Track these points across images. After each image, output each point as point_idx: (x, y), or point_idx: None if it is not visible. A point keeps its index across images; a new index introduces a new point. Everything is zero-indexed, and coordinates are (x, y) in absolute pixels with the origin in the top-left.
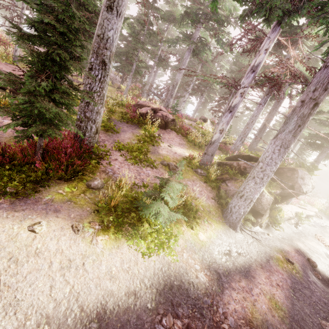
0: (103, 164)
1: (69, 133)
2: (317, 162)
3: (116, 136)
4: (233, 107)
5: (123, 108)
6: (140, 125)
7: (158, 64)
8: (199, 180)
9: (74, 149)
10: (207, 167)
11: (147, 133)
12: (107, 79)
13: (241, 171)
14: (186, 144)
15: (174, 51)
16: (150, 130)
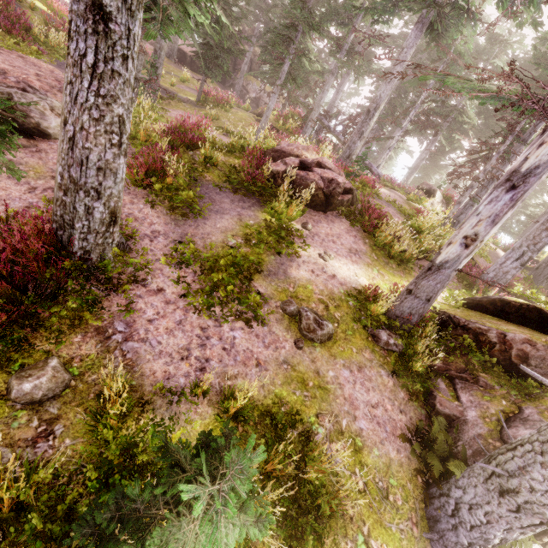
0: (112, 307)
1: (33, 220)
2: None
3: (194, 224)
4: (526, 175)
5: (243, 157)
6: (264, 200)
7: (344, 64)
8: (376, 366)
9: (8, 272)
10: (408, 327)
11: (275, 219)
12: (129, 71)
13: (511, 362)
14: (368, 252)
15: (387, 38)
16: (285, 213)
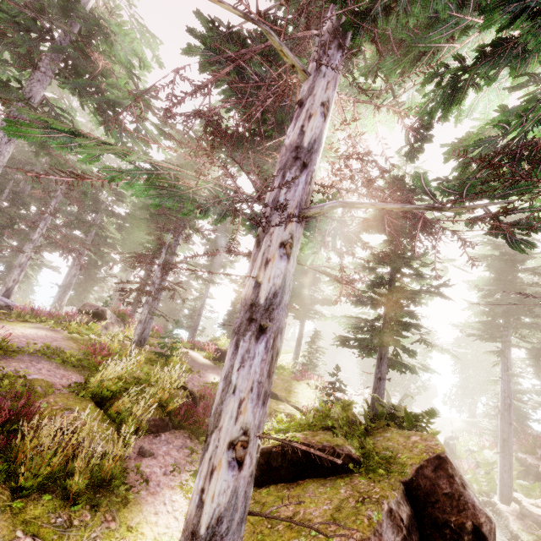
0: None
1: None
2: (383, 379)
3: None
4: (272, 307)
5: None
6: None
7: None
8: None
9: None
10: None
11: None
12: None
13: None
14: None
15: None
16: None
